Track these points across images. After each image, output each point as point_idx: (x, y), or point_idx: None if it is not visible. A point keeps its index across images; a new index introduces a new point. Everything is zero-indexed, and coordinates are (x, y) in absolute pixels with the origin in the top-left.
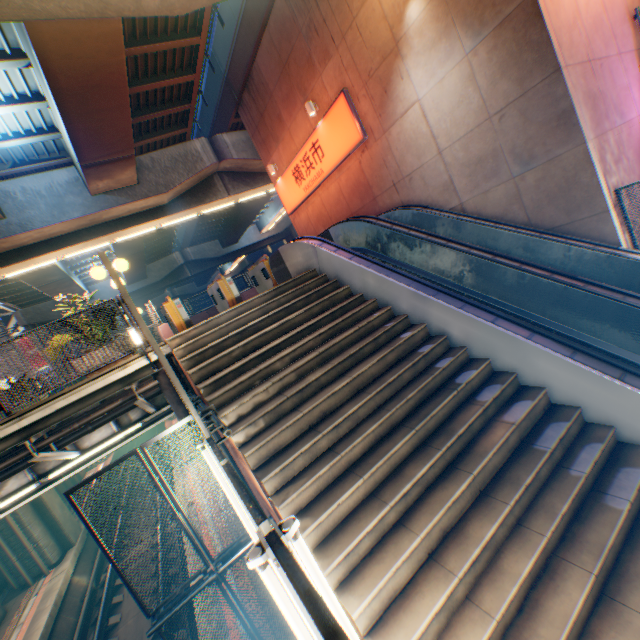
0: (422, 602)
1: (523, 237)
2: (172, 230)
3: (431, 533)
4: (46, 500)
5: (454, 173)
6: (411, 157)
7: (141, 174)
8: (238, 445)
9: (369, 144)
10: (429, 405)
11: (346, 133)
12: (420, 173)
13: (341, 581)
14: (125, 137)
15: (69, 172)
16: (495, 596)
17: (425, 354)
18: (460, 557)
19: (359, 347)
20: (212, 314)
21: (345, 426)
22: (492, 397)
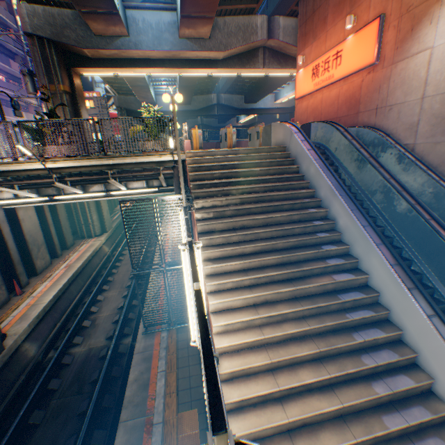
0: (239, 315)
1: (439, 187)
2: (217, 78)
3: (260, 297)
4: (102, 205)
5: (423, 118)
6: (400, 92)
7: (213, 32)
8: (196, 219)
9: (376, 69)
10: (298, 250)
11: (364, 53)
12: (399, 108)
13: (212, 291)
14: (213, 2)
15: (172, 16)
16: (270, 331)
17: (315, 225)
18: (266, 311)
19: (281, 203)
20: (217, 146)
21: (249, 237)
22: (334, 263)
